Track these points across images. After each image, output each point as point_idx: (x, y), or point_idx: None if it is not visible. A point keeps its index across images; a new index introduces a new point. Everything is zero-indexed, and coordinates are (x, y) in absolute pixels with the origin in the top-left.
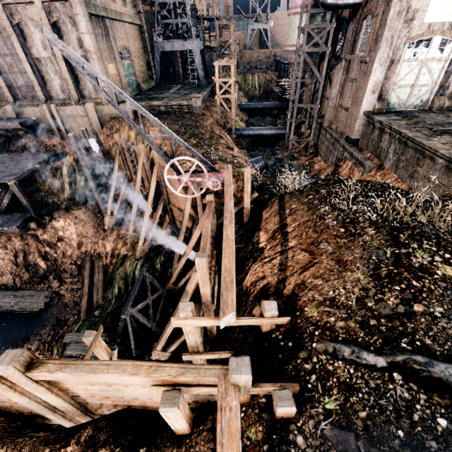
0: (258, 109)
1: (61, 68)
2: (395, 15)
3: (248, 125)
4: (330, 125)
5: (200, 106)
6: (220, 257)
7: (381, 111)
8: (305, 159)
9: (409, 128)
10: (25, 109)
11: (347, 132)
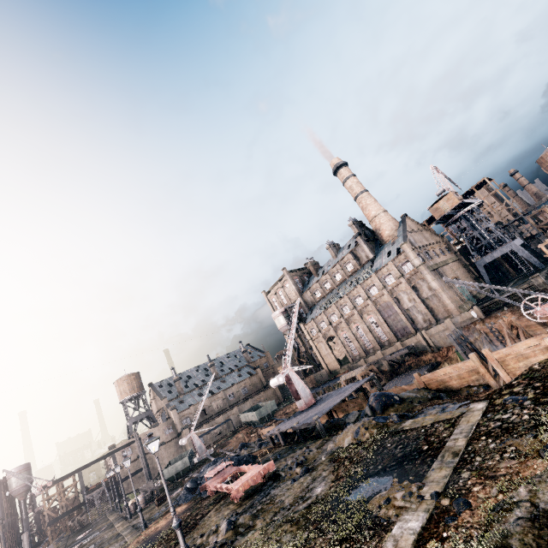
0: None
1: (421, 307)
2: None
3: None
4: None
5: (543, 282)
6: None
7: None
8: None
9: None
10: (406, 340)
11: None
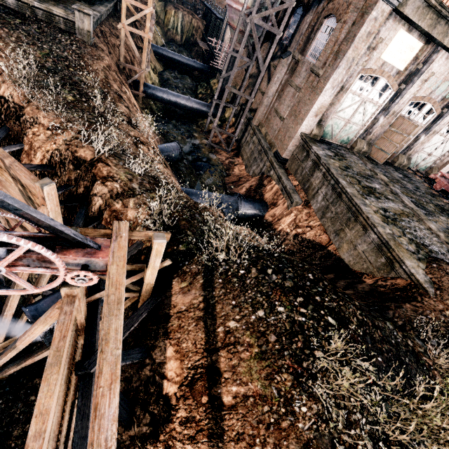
0: (177, 61)
1: None
2: (364, 35)
3: (162, 80)
4: (260, 126)
5: (89, 31)
6: (85, 398)
7: (316, 137)
8: (225, 156)
9: (345, 178)
10: None
11: (278, 146)
